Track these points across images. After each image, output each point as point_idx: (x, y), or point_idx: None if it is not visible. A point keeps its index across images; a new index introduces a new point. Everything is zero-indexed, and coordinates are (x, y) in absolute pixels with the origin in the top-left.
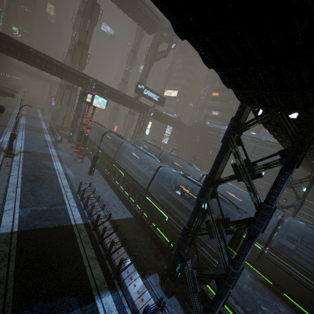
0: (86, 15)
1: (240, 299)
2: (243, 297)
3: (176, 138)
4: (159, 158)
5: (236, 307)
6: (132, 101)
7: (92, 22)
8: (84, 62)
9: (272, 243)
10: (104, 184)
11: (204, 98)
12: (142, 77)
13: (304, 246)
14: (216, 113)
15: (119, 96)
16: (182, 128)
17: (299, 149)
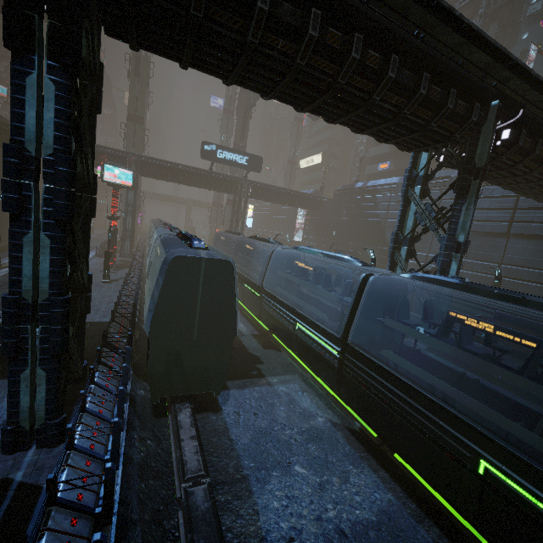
0: (131, 77)
1: (245, 447)
2: (258, 445)
3: (314, 227)
4: (234, 248)
5: (187, 442)
6: (207, 176)
7: (142, 84)
8: (141, 142)
9: (350, 335)
10: (115, 291)
11: (364, 148)
12: (237, 142)
13: (405, 324)
14: (385, 165)
15: (184, 173)
16: (318, 206)
17: (3, 8)
